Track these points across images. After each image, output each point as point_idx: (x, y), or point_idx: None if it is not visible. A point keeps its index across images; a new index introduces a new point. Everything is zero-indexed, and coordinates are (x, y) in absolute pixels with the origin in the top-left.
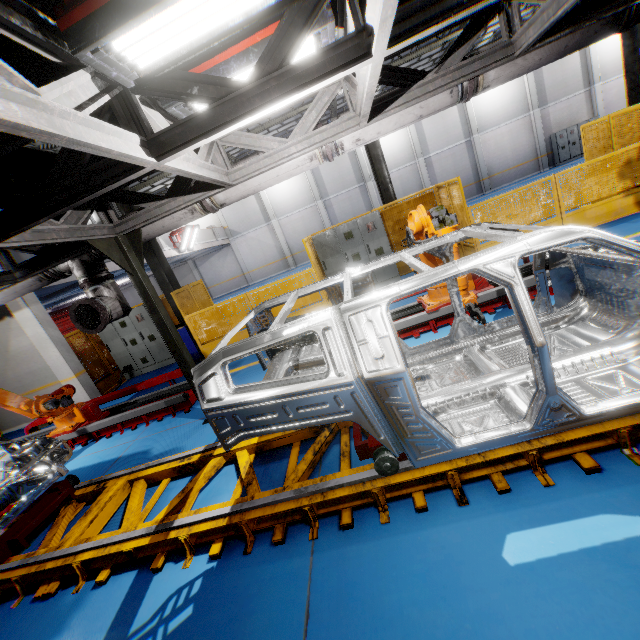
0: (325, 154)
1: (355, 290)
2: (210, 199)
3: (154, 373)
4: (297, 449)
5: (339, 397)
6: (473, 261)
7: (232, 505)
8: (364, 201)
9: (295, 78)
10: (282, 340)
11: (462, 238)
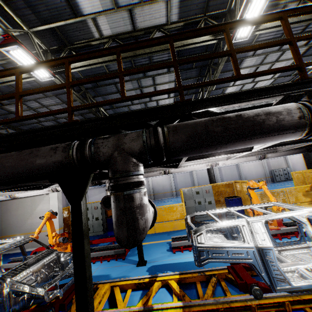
0: (212, 165)
1: (229, 216)
2: (168, 170)
3: (92, 237)
4: (199, 284)
5: (248, 252)
6: (291, 213)
7: (182, 302)
8: (190, 178)
9: (229, 151)
10: (227, 226)
11: (272, 205)
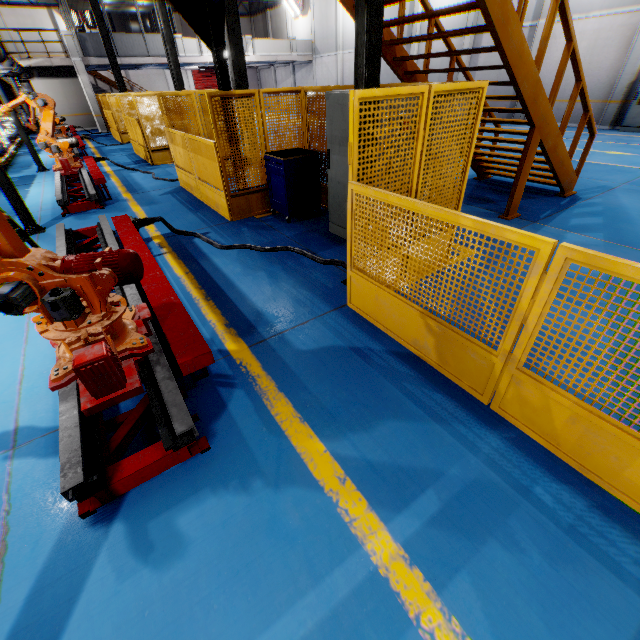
0: None
1: None
2: None
3: None
4: None
5: None
6: None
7: None
8: None
9: None
10: None
11: None
